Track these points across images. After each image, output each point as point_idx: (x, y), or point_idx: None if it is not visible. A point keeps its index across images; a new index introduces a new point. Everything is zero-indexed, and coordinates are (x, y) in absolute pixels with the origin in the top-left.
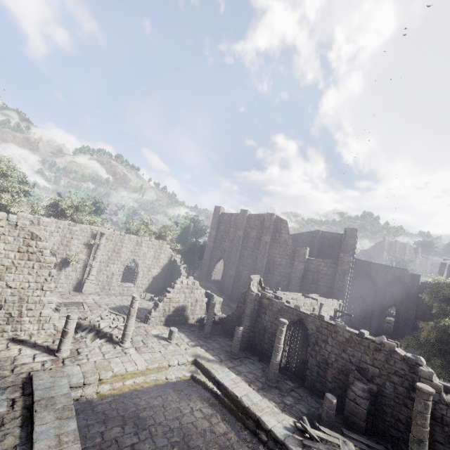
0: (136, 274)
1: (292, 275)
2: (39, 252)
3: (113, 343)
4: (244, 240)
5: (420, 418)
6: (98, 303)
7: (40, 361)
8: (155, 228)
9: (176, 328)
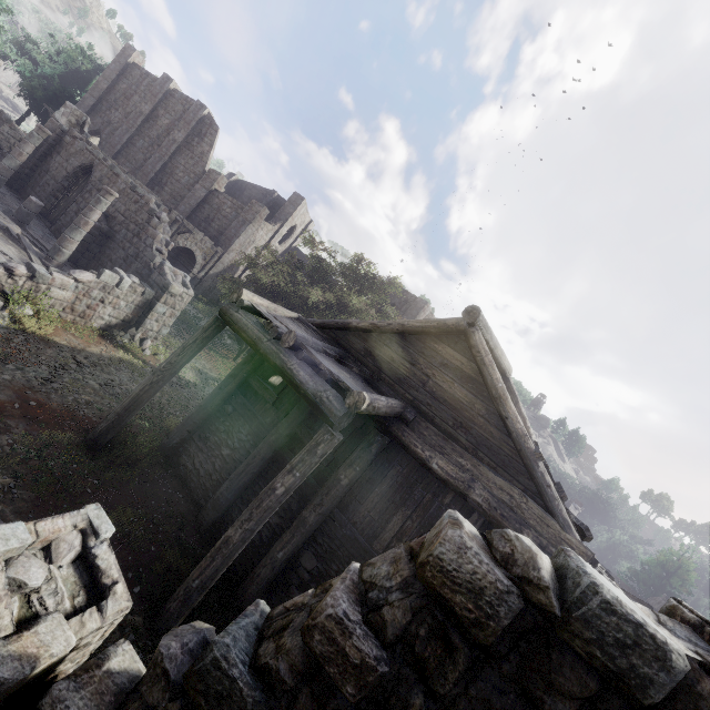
0: None
1: (185, 199)
2: None
3: None
4: (147, 122)
5: (87, 209)
6: None
7: None
8: None
9: None
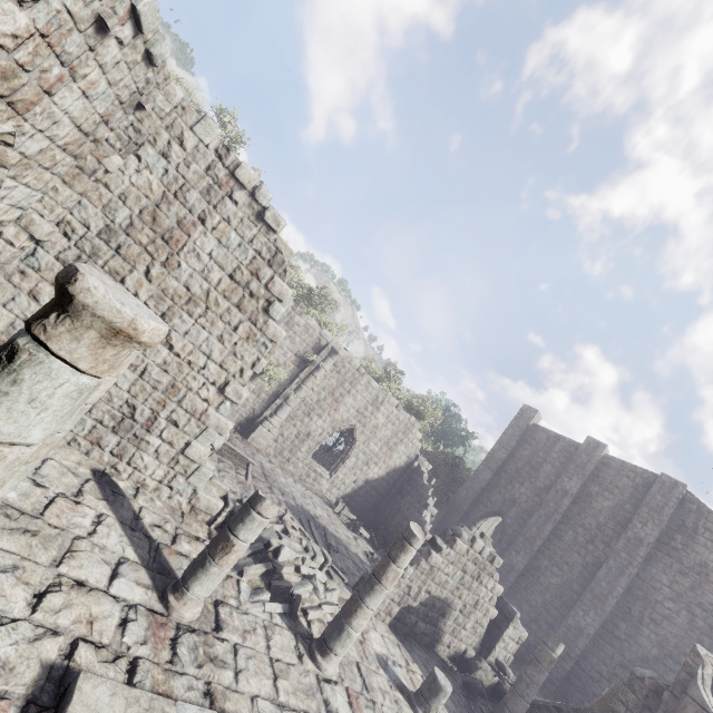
0: (342, 457)
1: None
2: (265, 302)
3: (296, 632)
4: (573, 503)
5: None
6: (269, 479)
7: (123, 597)
8: (404, 390)
9: (416, 654)
